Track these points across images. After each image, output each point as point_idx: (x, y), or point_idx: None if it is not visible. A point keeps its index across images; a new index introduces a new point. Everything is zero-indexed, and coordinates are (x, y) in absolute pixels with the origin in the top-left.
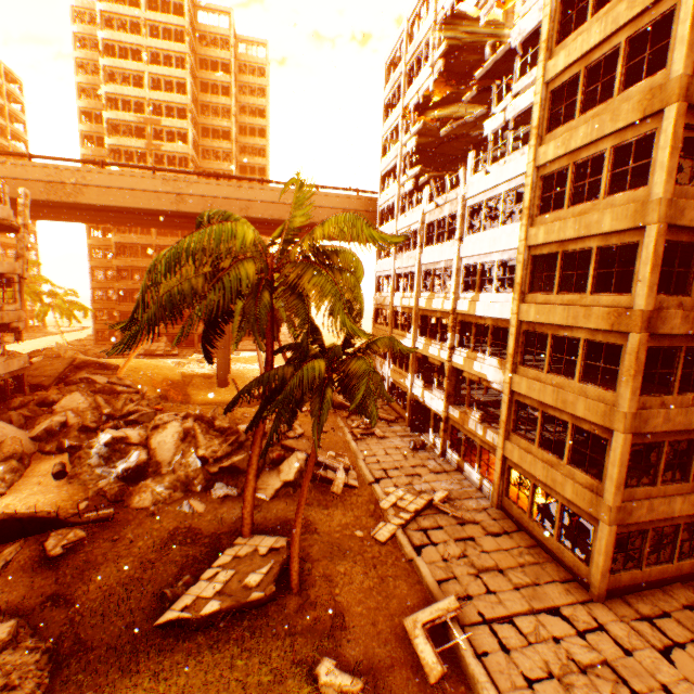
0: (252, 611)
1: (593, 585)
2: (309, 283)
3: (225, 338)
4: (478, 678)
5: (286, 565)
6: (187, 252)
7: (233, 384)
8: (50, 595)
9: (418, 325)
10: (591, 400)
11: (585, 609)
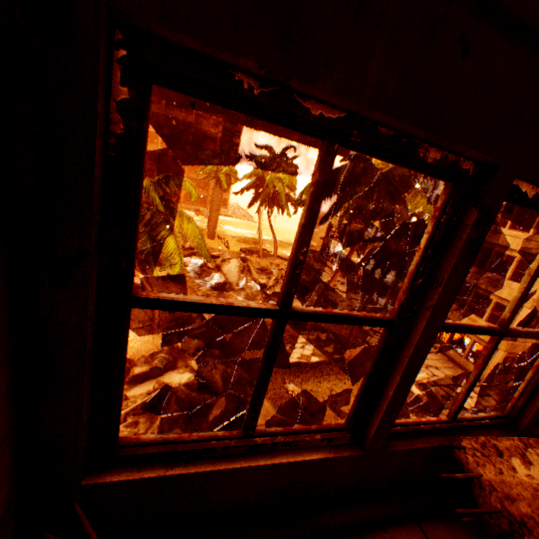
0: (335, 364)
1: (484, 379)
2: (419, 202)
3: (220, 204)
4: (444, 404)
5: (341, 347)
6: (390, 177)
7: (217, 238)
8: (218, 343)
9: (379, 225)
10: (513, 290)
11: (479, 388)
